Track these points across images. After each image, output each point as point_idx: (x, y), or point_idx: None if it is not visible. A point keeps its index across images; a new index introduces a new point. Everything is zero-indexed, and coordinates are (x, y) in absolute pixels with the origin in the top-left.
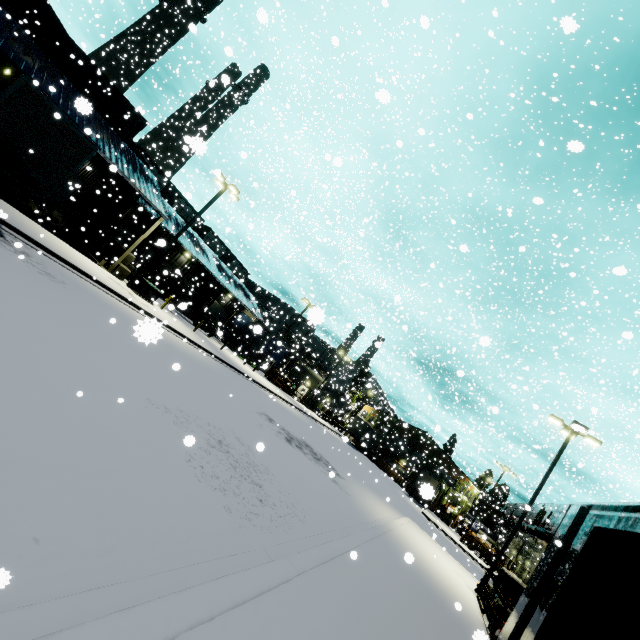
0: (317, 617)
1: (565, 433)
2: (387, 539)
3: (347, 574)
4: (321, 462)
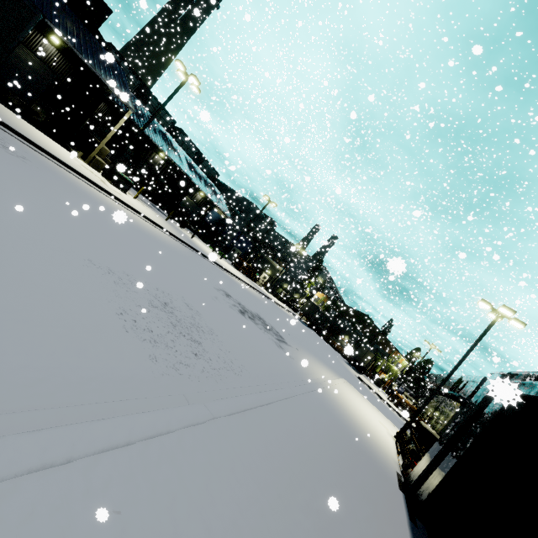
0: (223, 458)
1: (492, 316)
2: (320, 394)
3: (270, 420)
4: (271, 332)
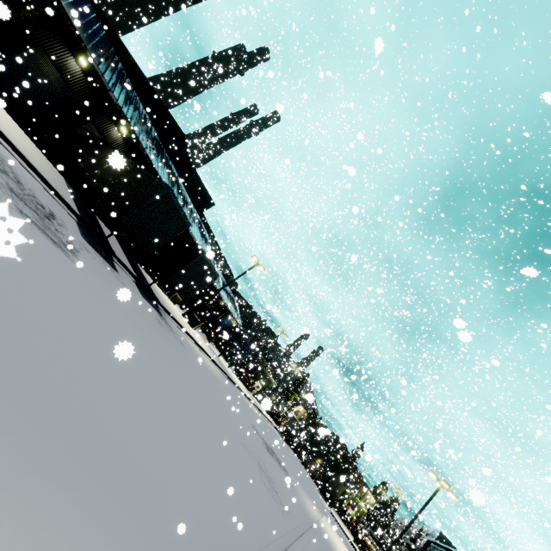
0: None
1: (438, 484)
2: (321, 532)
3: (316, 548)
4: (282, 467)
